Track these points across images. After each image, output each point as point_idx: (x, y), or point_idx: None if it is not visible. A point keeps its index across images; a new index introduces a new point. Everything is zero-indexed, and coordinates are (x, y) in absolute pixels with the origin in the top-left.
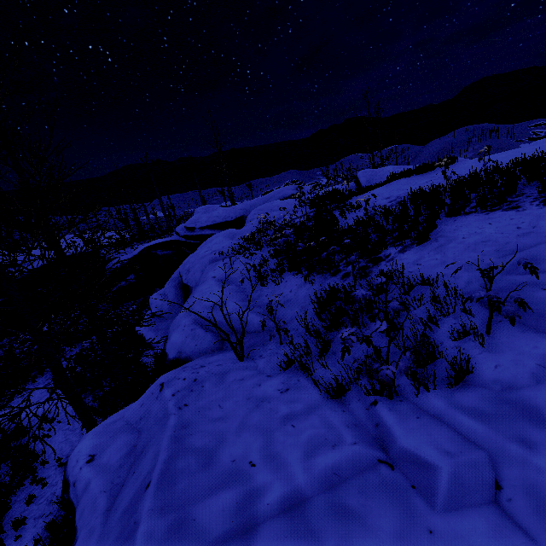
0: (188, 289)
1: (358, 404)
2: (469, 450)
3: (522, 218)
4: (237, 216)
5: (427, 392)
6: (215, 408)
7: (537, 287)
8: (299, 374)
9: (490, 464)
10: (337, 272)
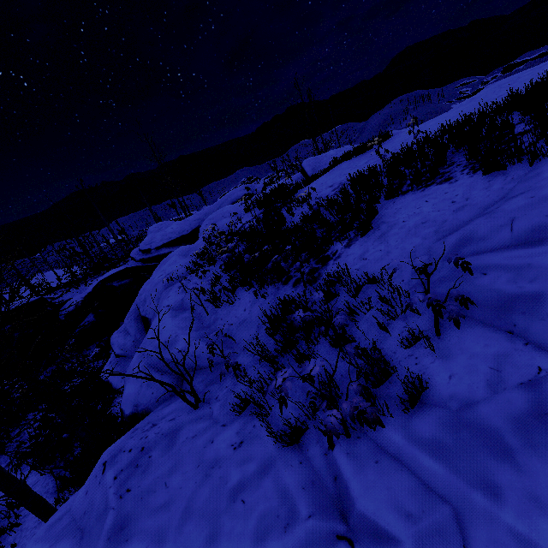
0: (147, 322)
1: (317, 449)
2: (432, 507)
3: (455, 191)
4: (193, 228)
5: (385, 422)
6: (160, 488)
7: (477, 273)
8: (255, 416)
9: (457, 525)
10: (288, 279)
